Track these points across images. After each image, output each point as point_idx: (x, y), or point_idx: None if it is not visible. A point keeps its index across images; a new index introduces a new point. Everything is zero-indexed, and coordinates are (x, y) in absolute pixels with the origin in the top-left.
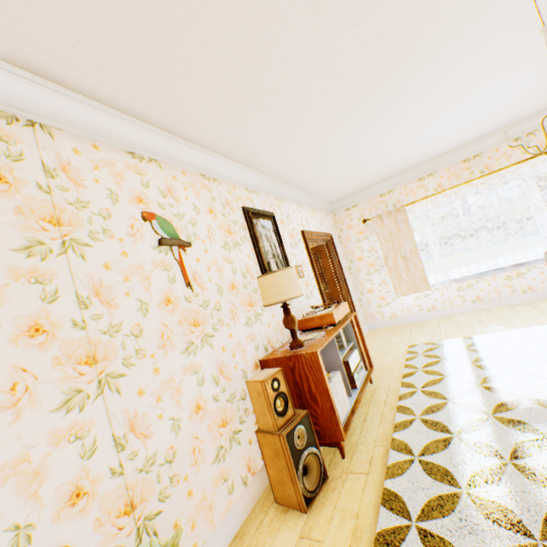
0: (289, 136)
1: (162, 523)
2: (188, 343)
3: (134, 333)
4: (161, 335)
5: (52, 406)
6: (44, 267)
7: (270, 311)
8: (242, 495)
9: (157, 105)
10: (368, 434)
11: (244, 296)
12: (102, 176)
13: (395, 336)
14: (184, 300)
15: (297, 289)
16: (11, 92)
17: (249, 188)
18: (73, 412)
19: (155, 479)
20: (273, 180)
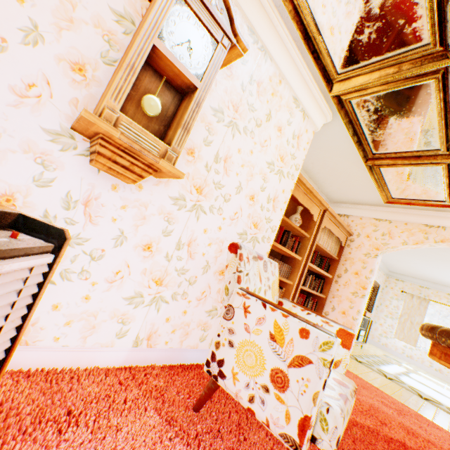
0: None
1: None
2: None
3: None
4: None
5: None
6: None
7: None
8: None
9: None
10: (355, 351)
11: None
12: None
13: (380, 350)
14: None
15: None
16: None
17: None
18: None
19: None
20: None
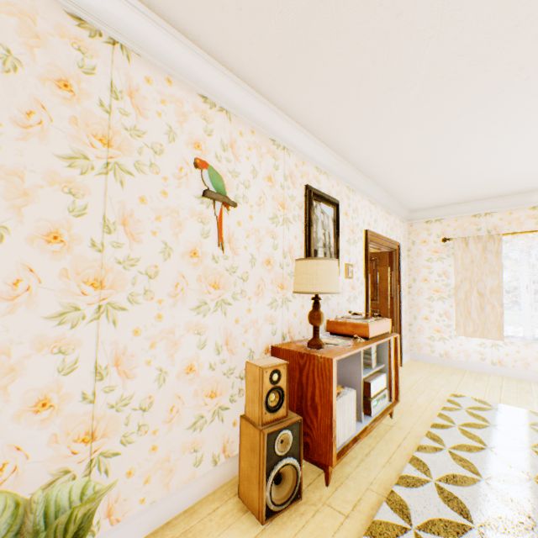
0: (380, 116)
1: (117, 465)
2: (201, 301)
3: (149, 273)
4: (176, 284)
5: (47, 313)
6: (80, 181)
7: (301, 300)
8: (208, 472)
9: (241, 49)
10: (365, 472)
11: (278, 275)
12: (167, 112)
13: (439, 377)
14: (211, 258)
15: (333, 284)
16: (101, 6)
17: (320, 168)
18: (65, 326)
19: (123, 420)
20: (350, 167)
